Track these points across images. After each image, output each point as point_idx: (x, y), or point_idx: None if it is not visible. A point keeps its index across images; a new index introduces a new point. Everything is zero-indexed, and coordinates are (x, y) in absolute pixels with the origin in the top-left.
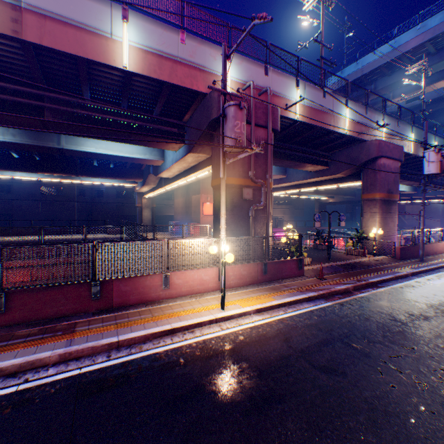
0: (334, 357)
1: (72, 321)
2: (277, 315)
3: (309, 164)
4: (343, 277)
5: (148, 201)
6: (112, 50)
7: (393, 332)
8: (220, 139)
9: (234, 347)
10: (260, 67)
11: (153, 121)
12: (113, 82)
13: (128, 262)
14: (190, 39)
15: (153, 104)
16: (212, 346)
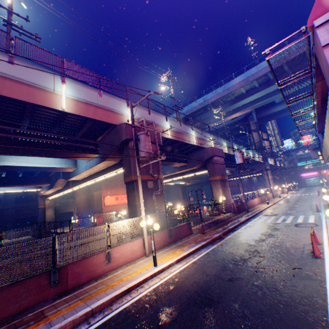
0: (232, 272)
1: (36, 311)
2: (190, 260)
3: (177, 162)
4: (214, 229)
5: (51, 201)
6: (55, 99)
7: (252, 251)
8: (129, 151)
9: (175, 286)
10: (146, 110)
11: (75, 141)
12: (49, 117)
13: (81, 246)
14: (105, 95)
15: (76, 130)
16: (162, 290)
